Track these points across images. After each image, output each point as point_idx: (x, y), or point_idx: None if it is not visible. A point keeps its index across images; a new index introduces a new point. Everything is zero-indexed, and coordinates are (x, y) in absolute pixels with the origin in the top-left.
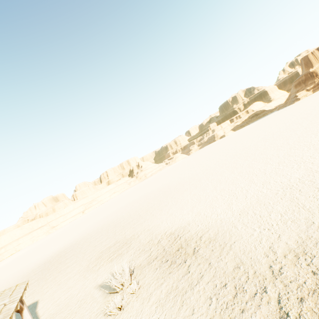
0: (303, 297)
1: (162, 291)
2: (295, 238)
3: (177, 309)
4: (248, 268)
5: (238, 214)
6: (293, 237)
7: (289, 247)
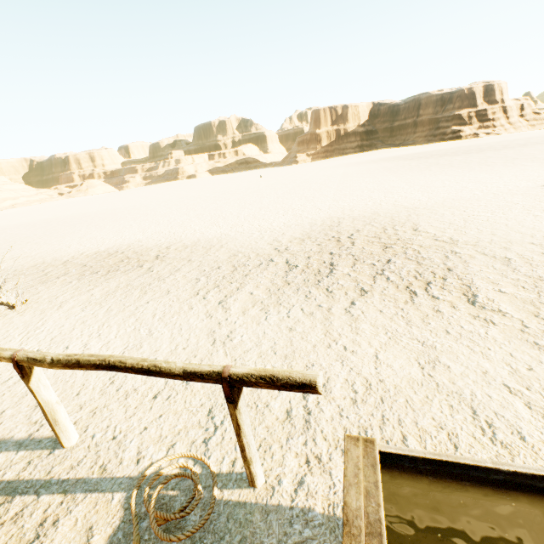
0: (311, 256)
1: (95, 294)
2: (300, 232)
3: (136, 298)
4: (249, 254)
5: (229, 227)
6: (298, 232)
7: (295, 237)
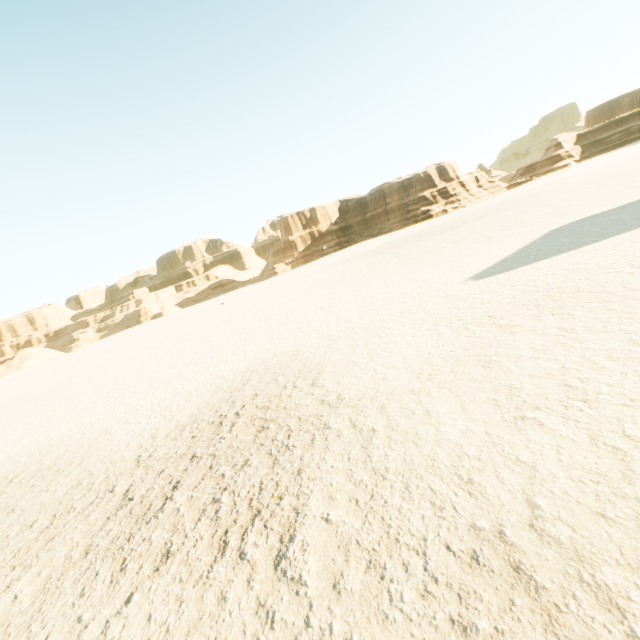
0: (166, 468)
1: None
2: (193, 411)
3: None
4: (98, 477)
5: (124, 412)
6: (191, 411)
7: (179, 424)
